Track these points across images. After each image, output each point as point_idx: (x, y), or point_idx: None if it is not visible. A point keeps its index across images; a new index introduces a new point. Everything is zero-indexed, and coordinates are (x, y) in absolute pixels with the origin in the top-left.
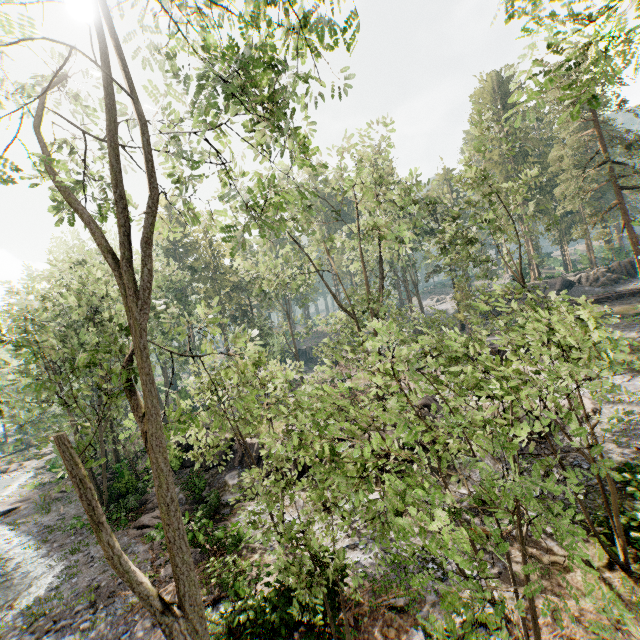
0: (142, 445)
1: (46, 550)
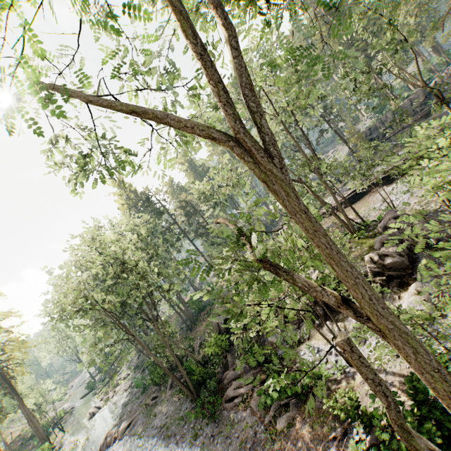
0: (186, 344)
1: (174, 443)
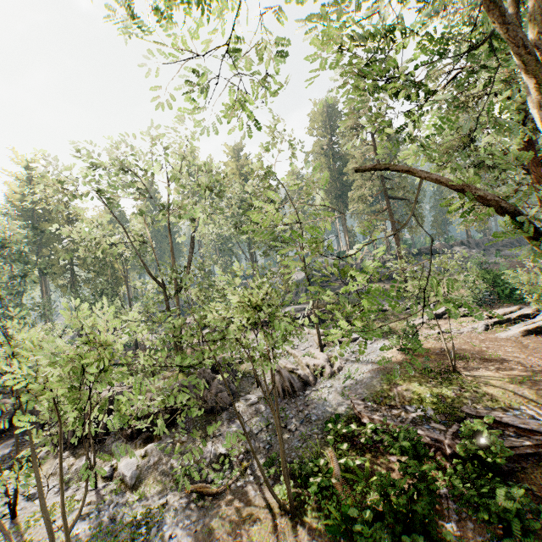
0: None
1: None
